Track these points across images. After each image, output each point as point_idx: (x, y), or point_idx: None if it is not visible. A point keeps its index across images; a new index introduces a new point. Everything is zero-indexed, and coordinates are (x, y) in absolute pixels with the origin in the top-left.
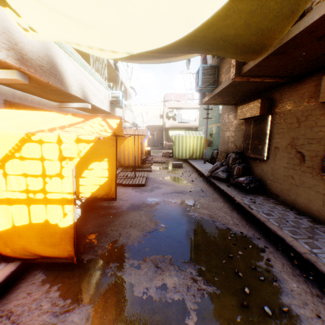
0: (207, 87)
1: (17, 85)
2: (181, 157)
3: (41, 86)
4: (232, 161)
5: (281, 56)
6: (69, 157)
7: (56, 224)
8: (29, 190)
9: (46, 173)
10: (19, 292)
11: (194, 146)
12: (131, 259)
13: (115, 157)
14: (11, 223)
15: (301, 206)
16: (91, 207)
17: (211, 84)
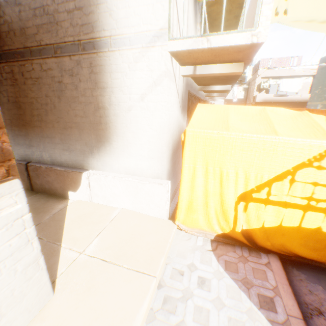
0: None
1: None
2: None
3: None
4: None
5: None
6: None
7: None
8: (312, 197)
9: None
10: (296, 286)
11: None
12: None
13: None
14: (277, 222)
15: None
16: None
17: None
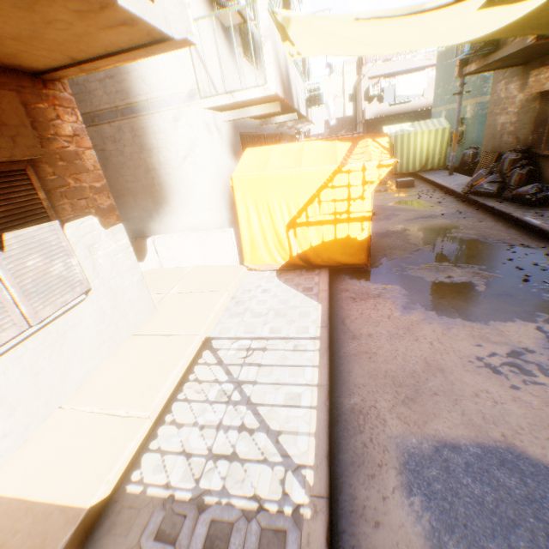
0: (478, 52)
1: None
2: (406, 171)
3: None
4: (509, 165)
5: None
6: (370, 181)
7: (355, 238)
8: (336, 212)
9: (351, 197)
10: (339, 283)
11: (430, 148)
12: (409, 266)
13: None
14: (320, 239)
15: None
16: None
17: (486, 45)
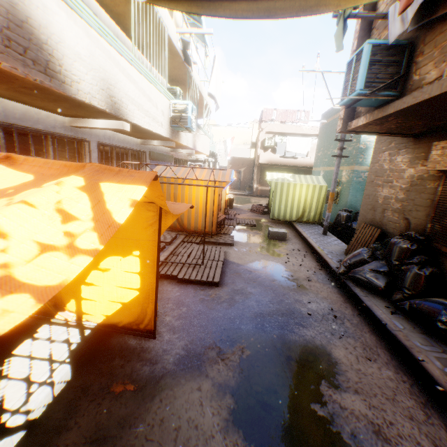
0: (375, 95)
1: None
2: (283, 218)
3: None
4: (401, 255)
5: None
6: None
7: None
8: None
9: None
10: None
11: (307, 201)
12: None
13: (155, 250)
14: None
15: None
16: (102, 347)
17: (387, 87)
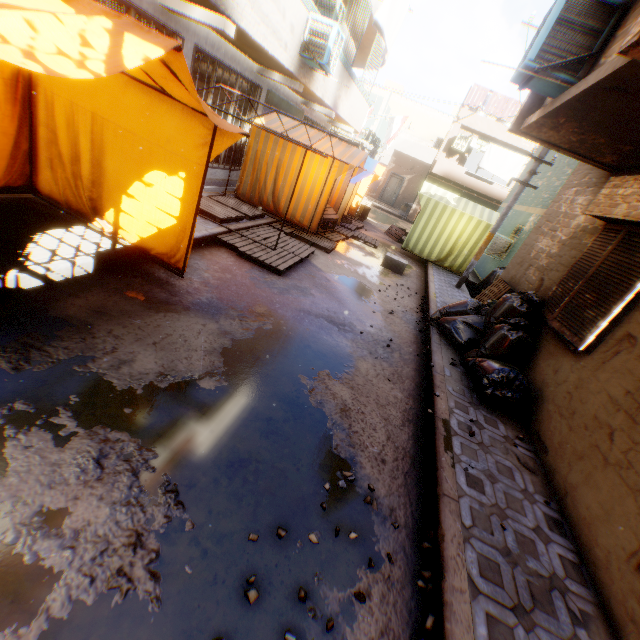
0: (547, 75)
1: None
2: (419, 252)
3: None
4: (504, 313)
5: None
6: None
7: None
8: None
9: None
10: None
11: (461, 240)
12: (70, 414)
13: (202, 177)
14: None
15: (577, 513)
16: (130, 266)
17: (566, 67)
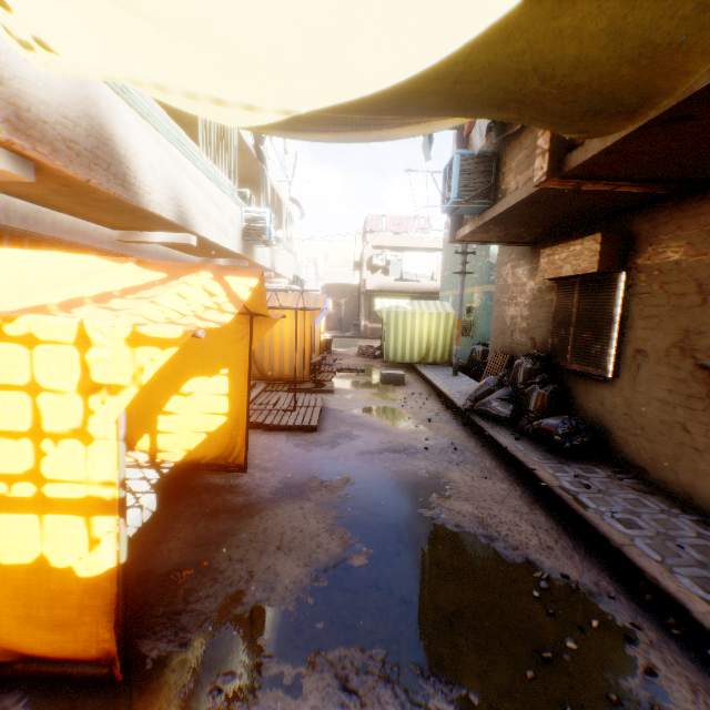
0: (471, 203)
1: (13, 185)
2: (401, 359)
3: (72, 190)
4: (526, 376)
5: (677, 127)
6: (109, 384)
7: (68, 569)
8: None
9: (45, 429)
10: None
11: (432, 335)
12: (275, 658)
13: (246, 366)
14: None
15: (709, 505)
16: (183, 487)
17: (481, 195)
